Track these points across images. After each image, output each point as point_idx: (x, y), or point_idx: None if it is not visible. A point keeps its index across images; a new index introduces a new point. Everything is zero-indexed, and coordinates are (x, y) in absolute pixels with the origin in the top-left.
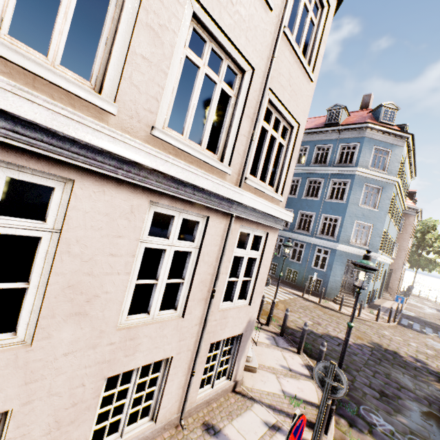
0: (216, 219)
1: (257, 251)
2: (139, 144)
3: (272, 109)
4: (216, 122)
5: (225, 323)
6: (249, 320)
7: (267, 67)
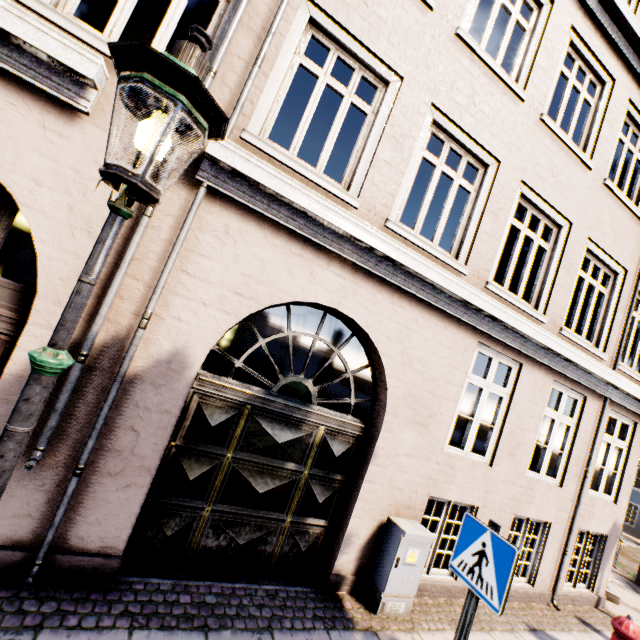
0: (591, 400)
1: (623, 441)
2: (563, 342)
3: (639, 297)
4: (513, 282)
5: (591, 512)
6: (614, 523)
7: (638, 265)
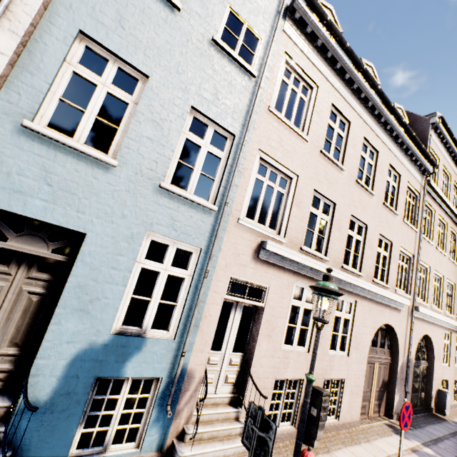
0: None
1: None
2: None
3: None
4: None
5: None
6: None
7: None
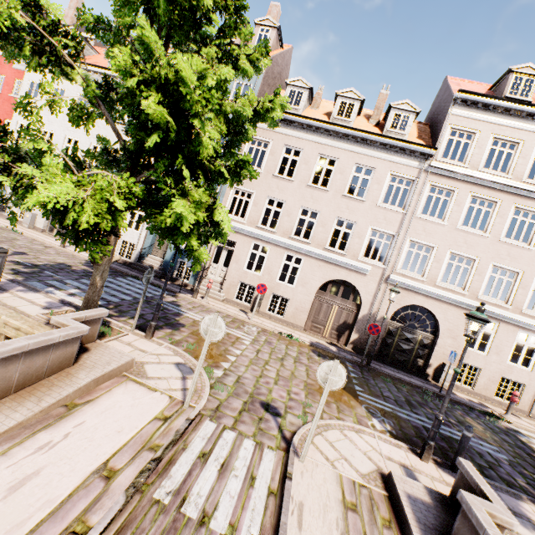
0: None
1: None
2: (517, 315)
3: None
4: None
5: None
6: None
7: None
